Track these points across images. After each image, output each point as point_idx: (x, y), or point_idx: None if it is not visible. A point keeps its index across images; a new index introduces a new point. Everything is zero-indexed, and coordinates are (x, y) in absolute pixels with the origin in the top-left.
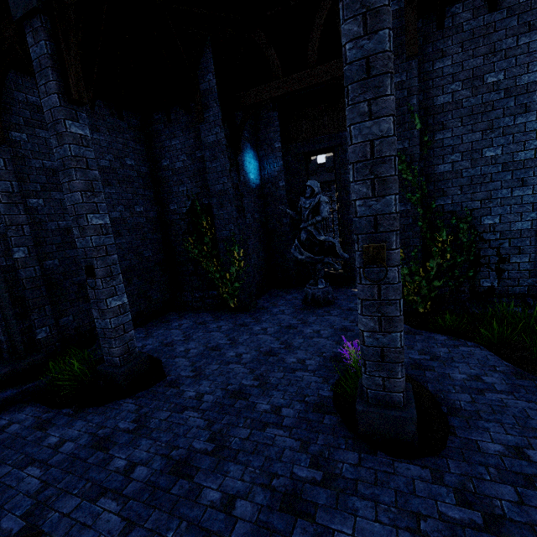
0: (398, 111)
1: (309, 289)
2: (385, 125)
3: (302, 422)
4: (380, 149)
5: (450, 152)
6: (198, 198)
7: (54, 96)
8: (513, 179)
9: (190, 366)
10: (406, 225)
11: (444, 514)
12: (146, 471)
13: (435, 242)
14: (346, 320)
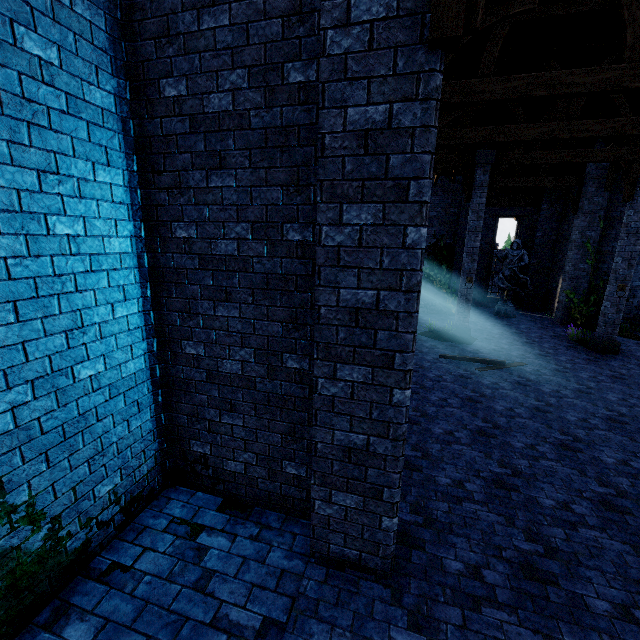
0: (592, 216)
1: (502, 307)
2: (637, 249)
3: (569, 349)
4: (633, 256)
5: (612, 241)
6: (442, 238)
7: (484, 200)
8: (639, 261)
9: (482, 334)
10: (582, 276)
11: (635, 362)
12: (530, 355)
13: (596, 287)
14: (537, 324)
